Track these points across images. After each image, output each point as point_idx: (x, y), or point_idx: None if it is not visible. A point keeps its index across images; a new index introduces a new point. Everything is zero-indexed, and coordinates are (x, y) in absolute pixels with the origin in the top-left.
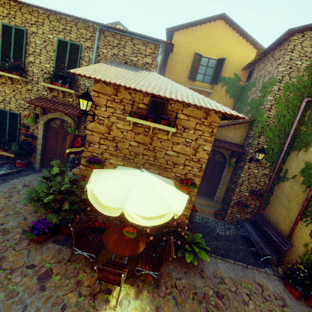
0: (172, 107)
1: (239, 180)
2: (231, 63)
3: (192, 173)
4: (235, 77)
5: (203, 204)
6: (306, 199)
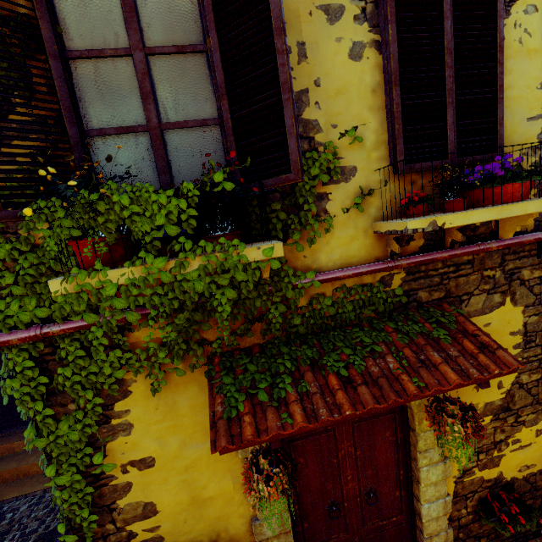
0: None
1: None
2: None
3: None
4: None
5: (38, 448)
6: None
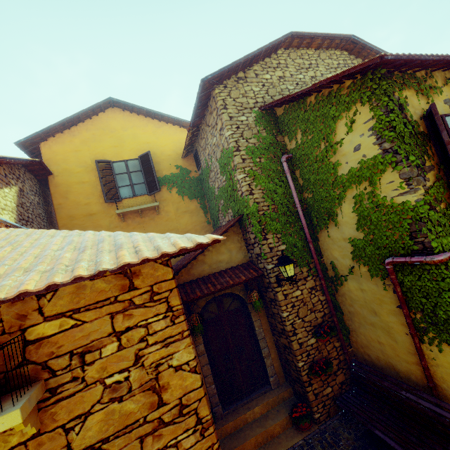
0: None
1: (285, 326)
2: (163, 155)
3: None
4: (180, 171)
5: (262, 415)
6: (401, 302)
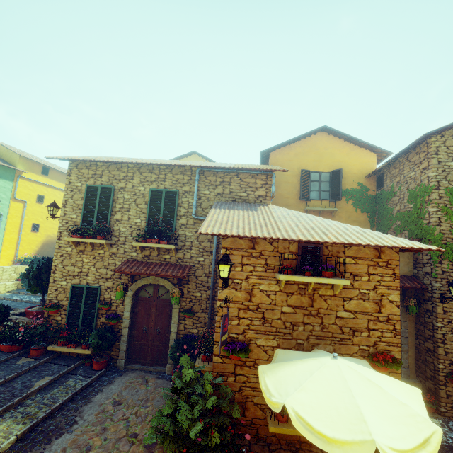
0: (330, 251)
1: (436, 333)
2: (349, 172)
3: (384, 341)
4: (360, 188)
5: None
6: None
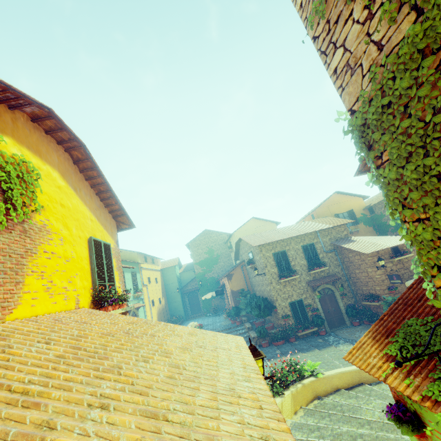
0: (400, 247)
1: None
2: (355, 209)
3: None
4: (363, 215)
5: None
6: None
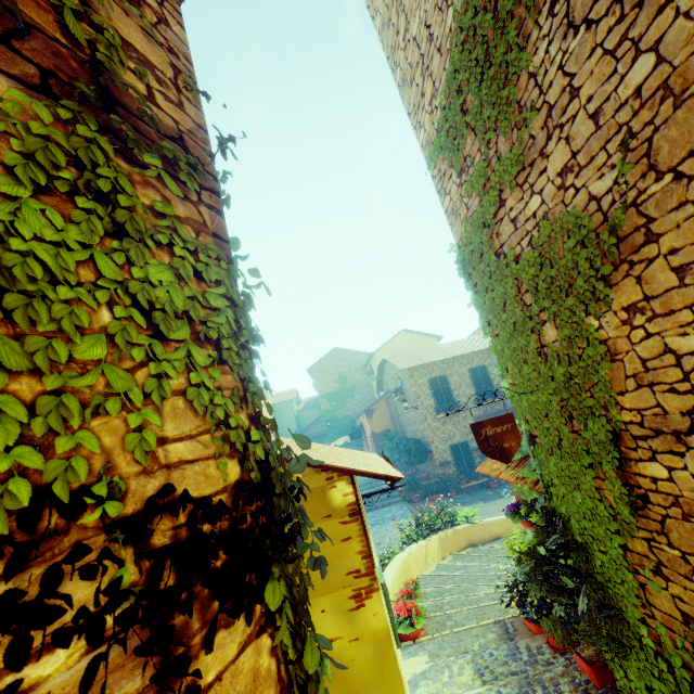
0: None
1: None
2: None
3: None
4: None
5: None
6: None
